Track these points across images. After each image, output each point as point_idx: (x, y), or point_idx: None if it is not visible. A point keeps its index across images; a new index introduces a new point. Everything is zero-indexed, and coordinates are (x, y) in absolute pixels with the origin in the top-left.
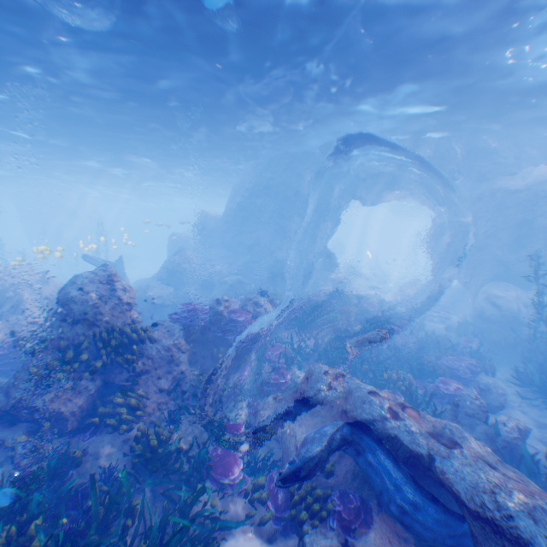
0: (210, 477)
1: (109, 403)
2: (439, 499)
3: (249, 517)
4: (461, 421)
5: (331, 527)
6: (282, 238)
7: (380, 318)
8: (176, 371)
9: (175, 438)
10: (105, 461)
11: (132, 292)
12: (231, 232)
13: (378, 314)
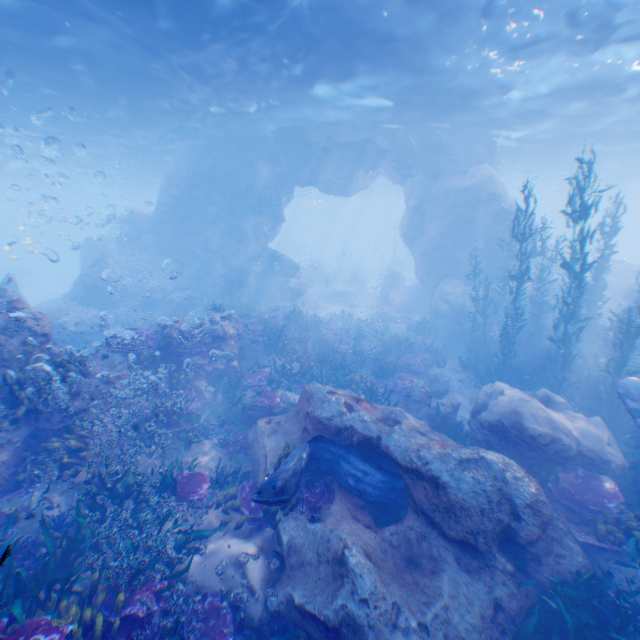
0: (180, 499)
1: (43, 452)
2: (388, 469)
3: (224, 524)
4: (410, 407)
5: (299, 510)
6: (236, 242)
7: (348, 324)
8: (124, 405)
9: (135, 472)
10: (52, 511)
11: (48, 321)
12: (170, 236)
13: (346, 320)
